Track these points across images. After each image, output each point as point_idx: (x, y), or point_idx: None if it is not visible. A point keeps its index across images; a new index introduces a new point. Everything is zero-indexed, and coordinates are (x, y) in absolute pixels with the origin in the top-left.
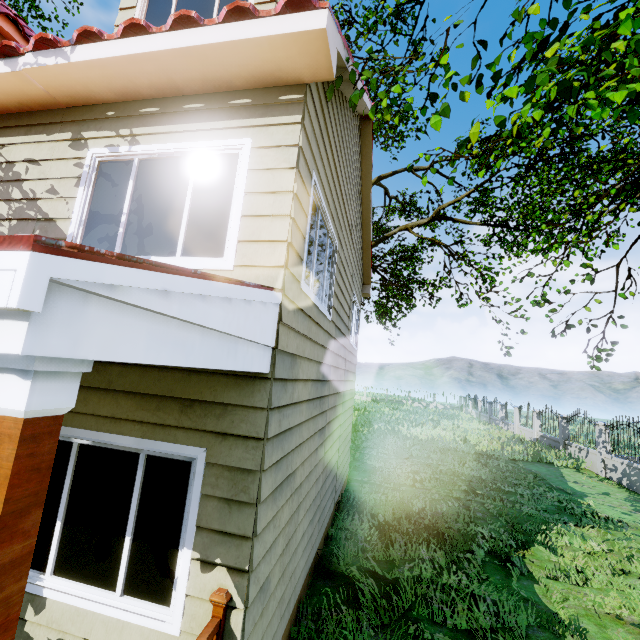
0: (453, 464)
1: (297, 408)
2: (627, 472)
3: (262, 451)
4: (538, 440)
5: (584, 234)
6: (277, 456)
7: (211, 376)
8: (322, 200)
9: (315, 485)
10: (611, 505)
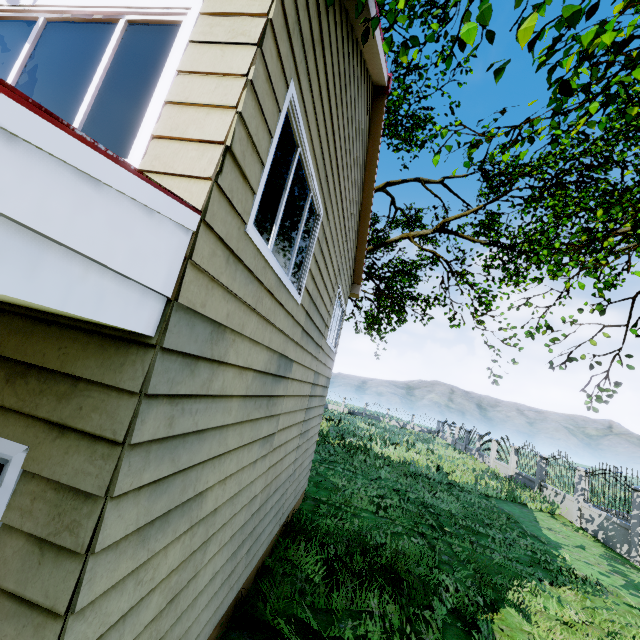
0: (423, 492)
1: (219, 404)
2: (604, 525)
3: (116, 464)
4: (513, 477)
5: (603, 257)
6: (157, 472)
7: (66, 331)
8: (303, 136)
9: (246, 508)
10: (587, 562)
